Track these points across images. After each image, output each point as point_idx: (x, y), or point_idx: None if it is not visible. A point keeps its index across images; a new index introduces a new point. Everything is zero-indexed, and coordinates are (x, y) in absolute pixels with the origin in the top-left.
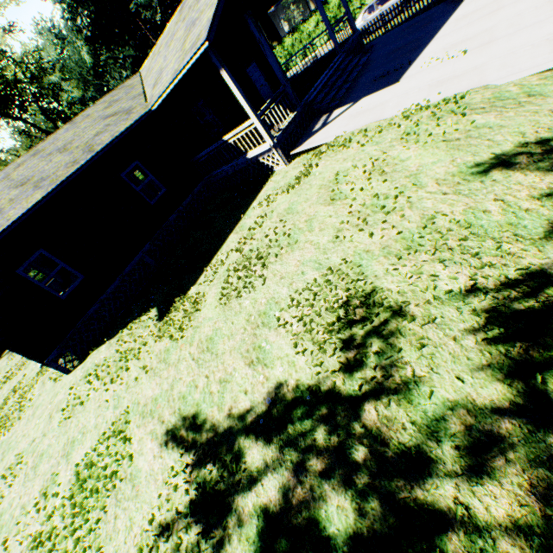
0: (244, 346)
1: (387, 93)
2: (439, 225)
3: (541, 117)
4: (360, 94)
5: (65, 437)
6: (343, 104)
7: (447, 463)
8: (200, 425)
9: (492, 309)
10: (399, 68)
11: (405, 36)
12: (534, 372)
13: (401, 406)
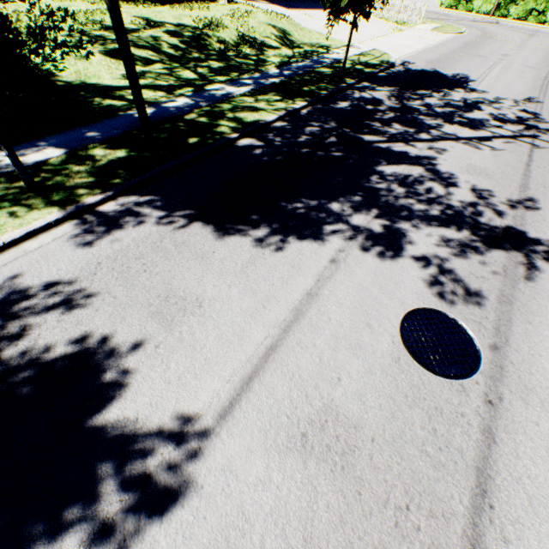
0: (174, 17)
1: (283, 10)
2: (249, 25)
3: (293, 30)
4: (277, 4)
5: (61, 4)
6: (268, 2)
7: (214, 40)
8: (151, 20)
9: (242, 35)
10: (297, 8)
11: (315, 4)
12: (240, 45)
13: (212, 31)
